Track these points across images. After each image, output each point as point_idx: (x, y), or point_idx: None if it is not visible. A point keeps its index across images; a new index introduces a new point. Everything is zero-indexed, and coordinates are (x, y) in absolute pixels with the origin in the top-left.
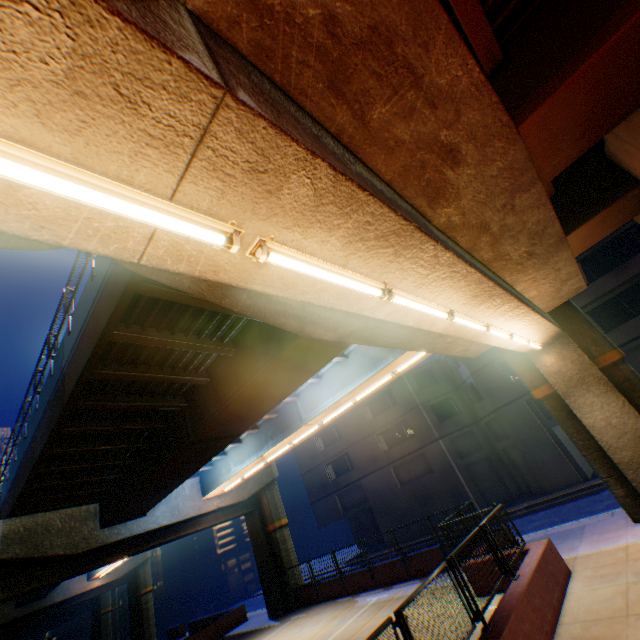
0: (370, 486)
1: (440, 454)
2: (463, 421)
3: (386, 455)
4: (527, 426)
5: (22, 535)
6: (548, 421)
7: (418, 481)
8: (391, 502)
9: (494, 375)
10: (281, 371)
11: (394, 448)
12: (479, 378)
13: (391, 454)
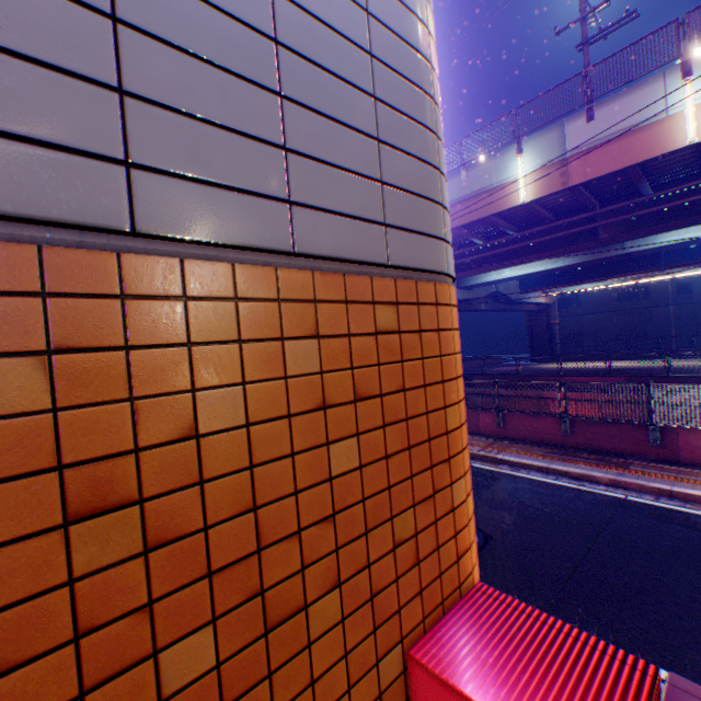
0: (588, 321)
1: (664, 315)
2: (692, 300)
3: (614, 306)
4: None
5: (504, 286)
6: None
7: (633, 326)
8: (601, 333)
9: None
10: None
11: (625, 303)
12: None
13: (619, 306)
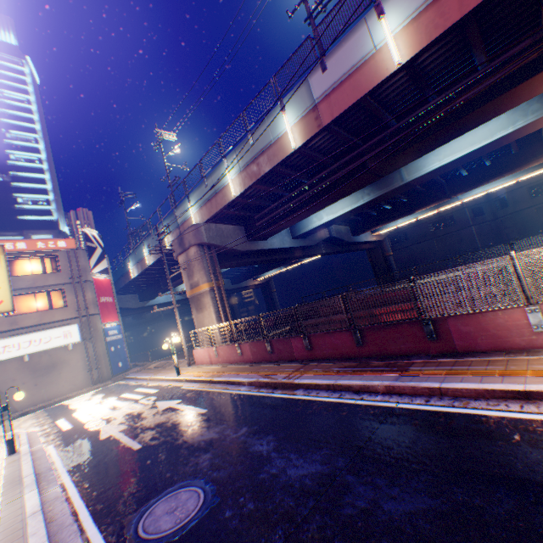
0: (416, 249)
1: (469, 234)
2: (486, 219)
3: (432, 234)
4: (530, 221)
5: (337, 232)
6: (542, 219)
7: (450, 247)
8: (429, 257)
9: (521, 194)
10: (509, 173)
11: (439, 231)
12: (511, 195)
13: (436, 234)
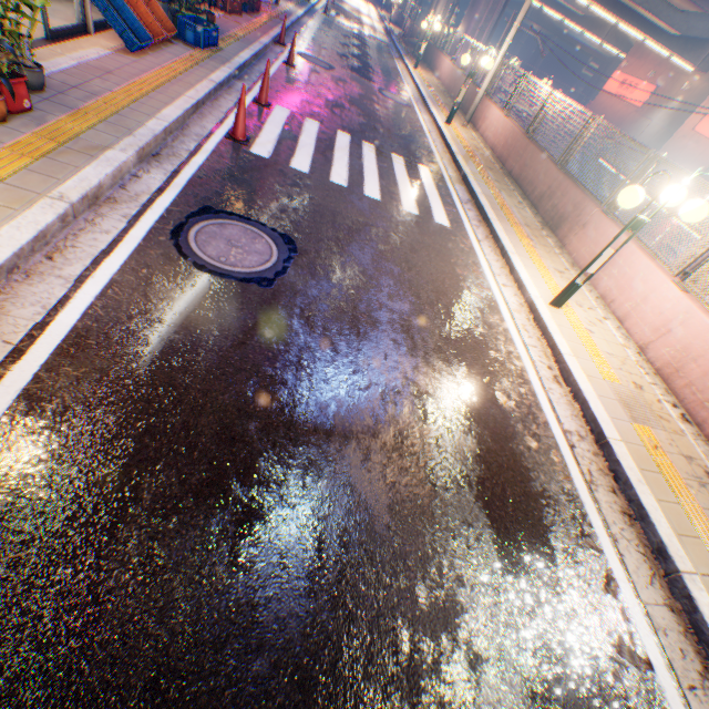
0: None
1: None
2: None
3: None
4: None
5: None
6: None
7: None
8: None
9: None
10: None
11: None
12: None
13: None
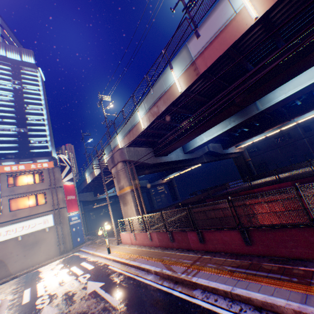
0: (266, 156)
1: (303, 143)
2: (313, 133)
3: (276, 145)
4: None
5: (213, 147)
6: None
7: (290, 153)
8: (275, 160)
9: None
10: None
11: (280, 143)
12: None
13: (279, 145)
